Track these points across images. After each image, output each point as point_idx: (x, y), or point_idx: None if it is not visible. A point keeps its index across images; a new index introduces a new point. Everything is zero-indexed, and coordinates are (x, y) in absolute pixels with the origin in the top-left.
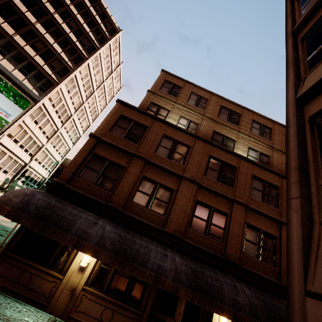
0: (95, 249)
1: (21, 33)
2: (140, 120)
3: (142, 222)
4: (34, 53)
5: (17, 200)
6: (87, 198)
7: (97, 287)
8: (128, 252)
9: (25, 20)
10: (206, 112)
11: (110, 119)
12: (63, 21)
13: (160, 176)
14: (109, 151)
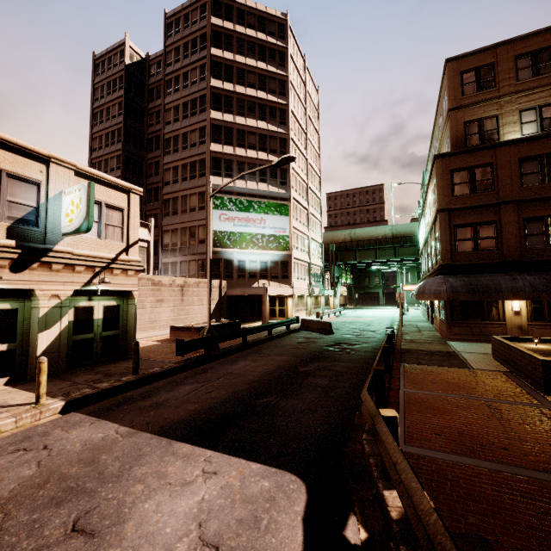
0: (533, 294)
1: (236, 144)
2: (477, 161)
3: None
4: (255, 153)
5: (443, 288)
6: (481, 265)
7: (539, 320)
8: None
9: (228, 126)
10: None
11: (443, 184)
12: (244, 88)
13: (544, 208)
14: (467, 215)
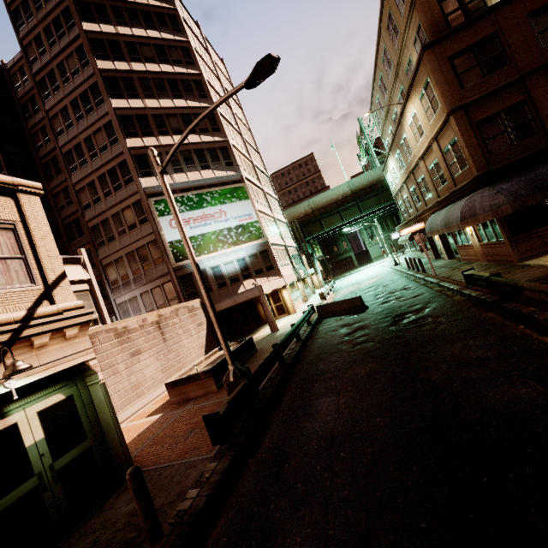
0: None
1: (157, 132)
2: (477, 36)
3: None
4: None
5: (501, 199)
6: (528, 158)
7: None
8: None
9: (139, 113)
10: None
11: (445, 77)
12: (142, 64)
13: None
14: (488, 105)
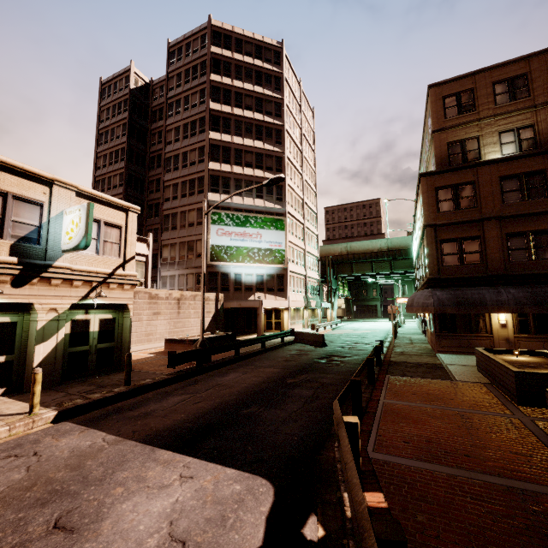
0: (517, 307)
1: (233, 162)
2: (460, 180)
3: (535, 274)
4: (251, 170)
5: (431, 301)
6: (467, 278)
7: (525, 333)
8: (547, 300)
9: (226, 145)
10: (534, 98)
11: (429, 201)
12: (242, 110)
13: (525, 224)
14: (452, 230)
